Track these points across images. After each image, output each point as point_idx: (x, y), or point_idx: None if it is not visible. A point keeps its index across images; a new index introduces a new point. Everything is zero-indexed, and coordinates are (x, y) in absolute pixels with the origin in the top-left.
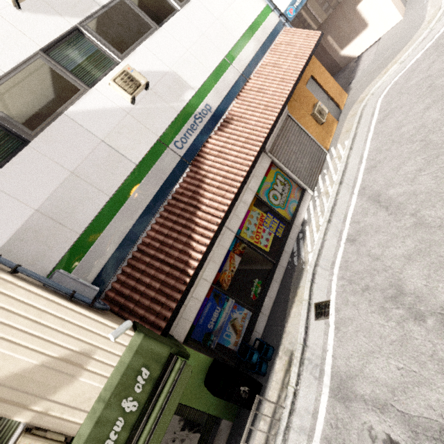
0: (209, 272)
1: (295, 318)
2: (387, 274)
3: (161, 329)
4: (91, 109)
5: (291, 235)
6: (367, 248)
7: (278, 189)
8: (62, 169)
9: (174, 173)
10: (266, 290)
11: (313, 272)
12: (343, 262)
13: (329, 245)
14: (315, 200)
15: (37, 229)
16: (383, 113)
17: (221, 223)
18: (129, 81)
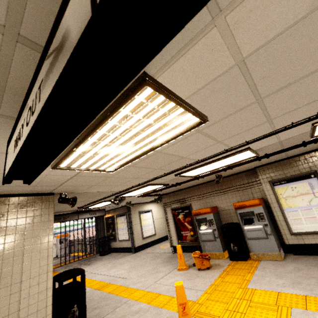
0: None
1: None
2: None
3: None
4: None
5: None
6: None
7: None
8: None
9: None
10: None
11: None
12: None
13: None
14: None
15: None
16: None
17: None
18: None
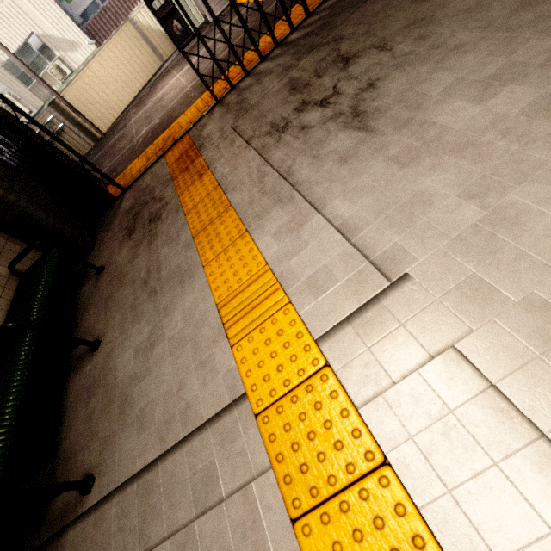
0: None
1: None
2: None
3: None
4: None
5: None
6: None
7: None
8: None
9: None
10: None
11: None
12: None
13: None
14: None
15: None
16: None
17: None
18: None
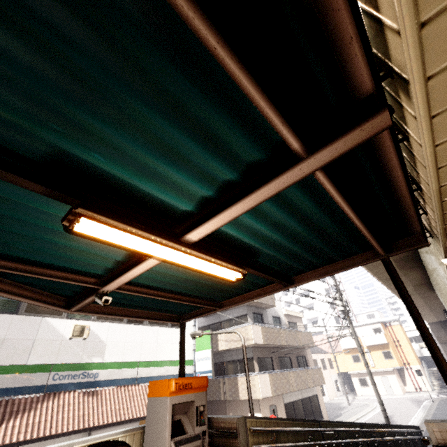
0: None
1: None
2: None
3: None
4: (53, 325)
5: None
6: None
7: None
8: (5, 334)
9: (31, 388)
10: None
11: None
12: None
13: None
14: None
15: None
16: None
17: None
18: (80, 331)
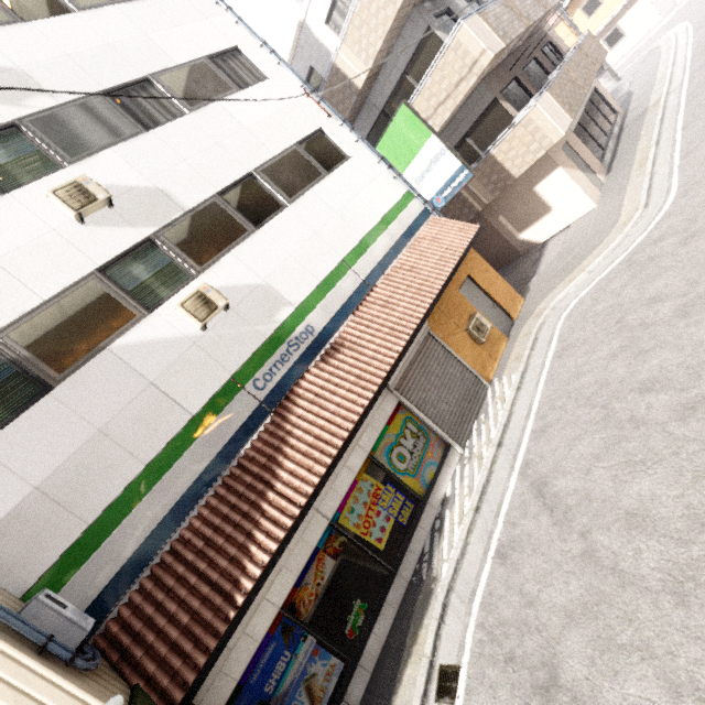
0: (278, 587)
1: (408, 688)
2: (540, 638)
3: (175, 704)
4: (145, 340)
5: (422, 522)
6: (520, 577)
7: (407, 444)
8: (86, 426)
9: (246, 426)
10: (372, 621)
11: (444, 601)
12: (487, 595)
13: (473, 554)
14: (464, 464)
15: (30, 518)
16: (563, 344)
17: (300, 514)
18: (202, 304)
